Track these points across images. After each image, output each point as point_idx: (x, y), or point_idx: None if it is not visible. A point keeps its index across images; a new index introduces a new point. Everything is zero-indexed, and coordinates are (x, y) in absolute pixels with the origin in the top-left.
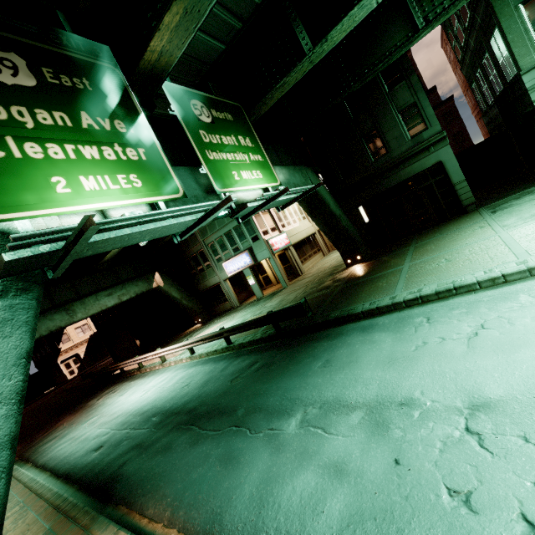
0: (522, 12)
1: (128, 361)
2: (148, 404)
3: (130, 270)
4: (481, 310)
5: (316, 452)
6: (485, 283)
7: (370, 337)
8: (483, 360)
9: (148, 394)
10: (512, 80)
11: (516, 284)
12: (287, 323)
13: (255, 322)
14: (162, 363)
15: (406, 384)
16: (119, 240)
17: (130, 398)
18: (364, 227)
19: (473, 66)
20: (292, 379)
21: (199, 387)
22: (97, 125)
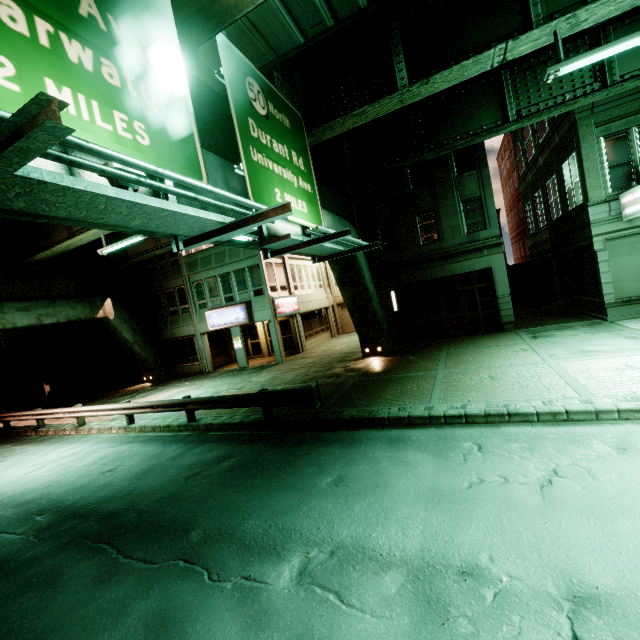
0: (602, 145)
1: (22, 413)
2: (35, 489)
3: (70, 284)
4: (548, 450)
5: (327, 639)
6: (544, 416)
7: (402, 455)
8: (570, 523)
9: (40, 472)
10: (574, 209)
11: (581, 426)
12: (282, 410)
13: (239, 398)
14: (78, 427)
15: (465, 540)
16: (88, 203)
17: (7, 473)
18: (391, 316)
19: (534, 185)
20: (285, 494)
21: (131, 478)
22: (104, 24)
